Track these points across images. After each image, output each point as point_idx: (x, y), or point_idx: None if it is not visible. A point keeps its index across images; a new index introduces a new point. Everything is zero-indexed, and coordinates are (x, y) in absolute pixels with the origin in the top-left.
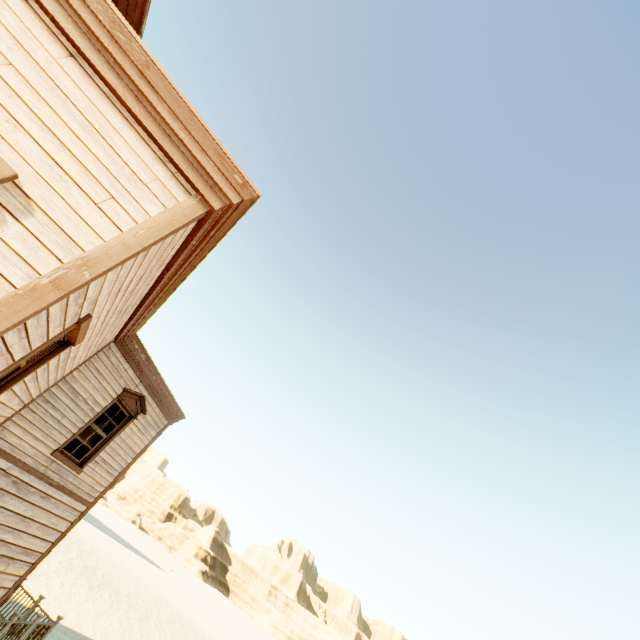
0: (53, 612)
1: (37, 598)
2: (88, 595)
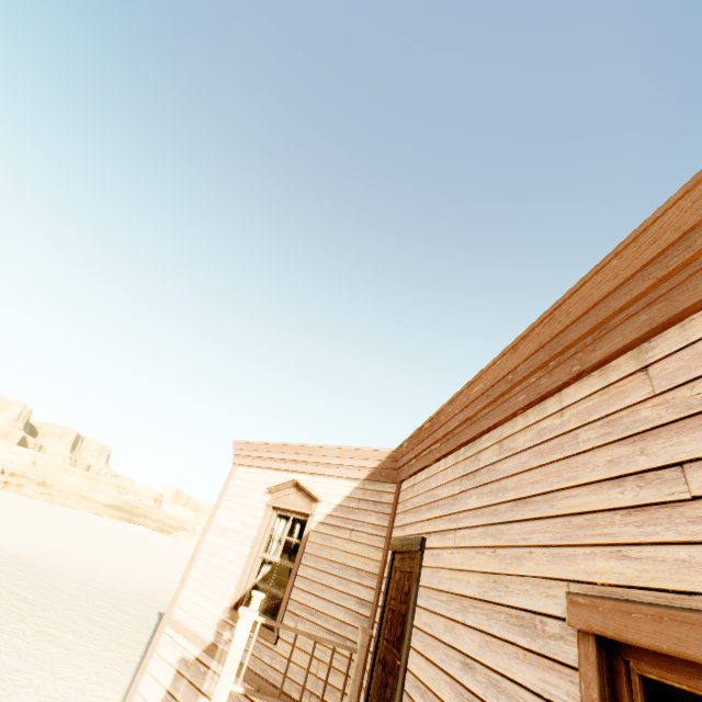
0: (101, 694)
1: (76, 699)
2: (4, 632)
